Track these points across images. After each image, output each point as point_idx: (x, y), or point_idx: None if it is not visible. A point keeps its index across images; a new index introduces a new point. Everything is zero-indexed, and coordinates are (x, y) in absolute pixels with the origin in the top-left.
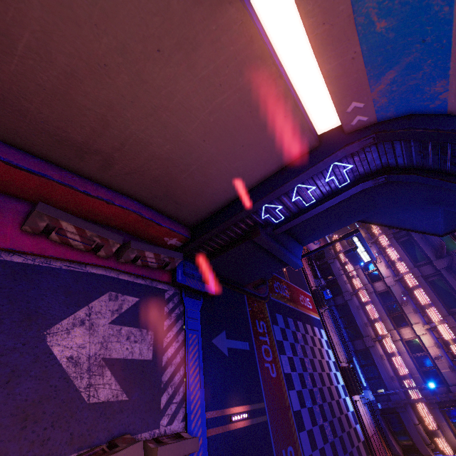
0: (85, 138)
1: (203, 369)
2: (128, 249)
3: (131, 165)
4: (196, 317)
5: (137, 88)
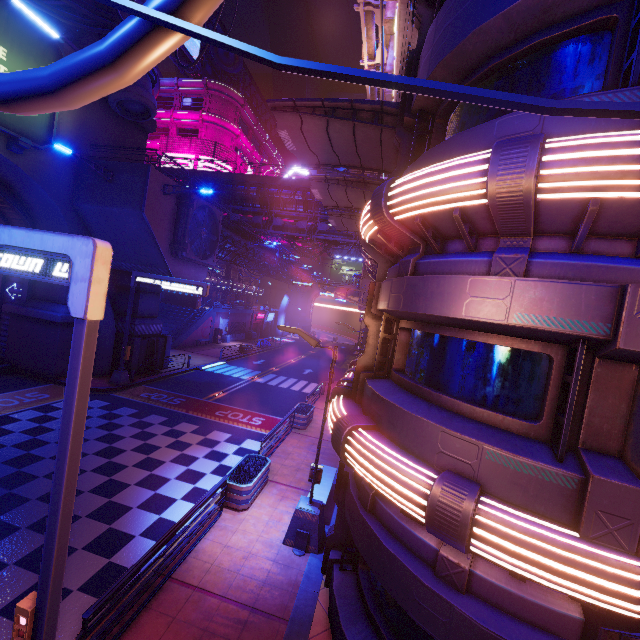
0: None
1: None
2: None
3: None
4: None
5: None
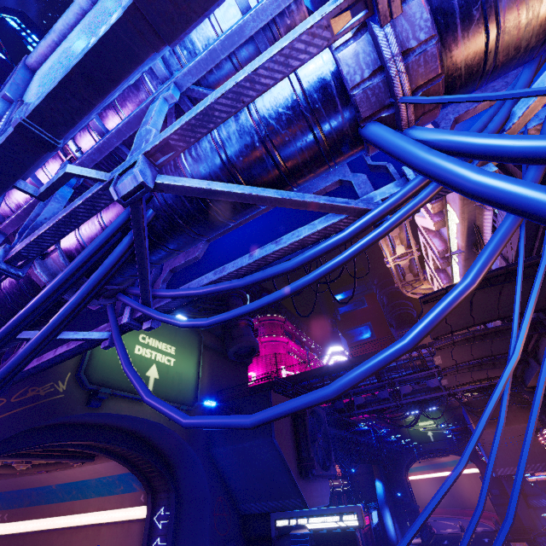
0: None
1: None
2: None
3: None
4: None
5: None
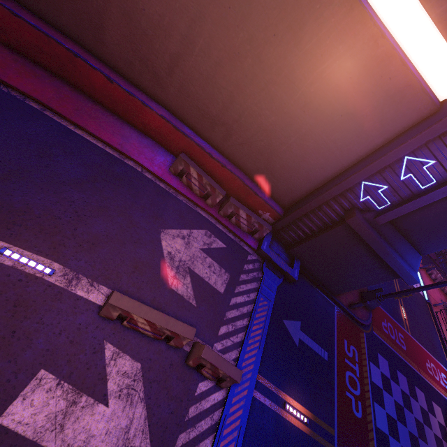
0: (218, 112)
1: (266, 336)
2: (228, 202)
3: (243, 136)
4: (272, 289)
5: (256, 68)
